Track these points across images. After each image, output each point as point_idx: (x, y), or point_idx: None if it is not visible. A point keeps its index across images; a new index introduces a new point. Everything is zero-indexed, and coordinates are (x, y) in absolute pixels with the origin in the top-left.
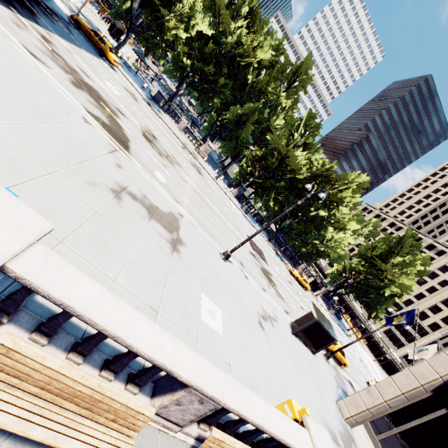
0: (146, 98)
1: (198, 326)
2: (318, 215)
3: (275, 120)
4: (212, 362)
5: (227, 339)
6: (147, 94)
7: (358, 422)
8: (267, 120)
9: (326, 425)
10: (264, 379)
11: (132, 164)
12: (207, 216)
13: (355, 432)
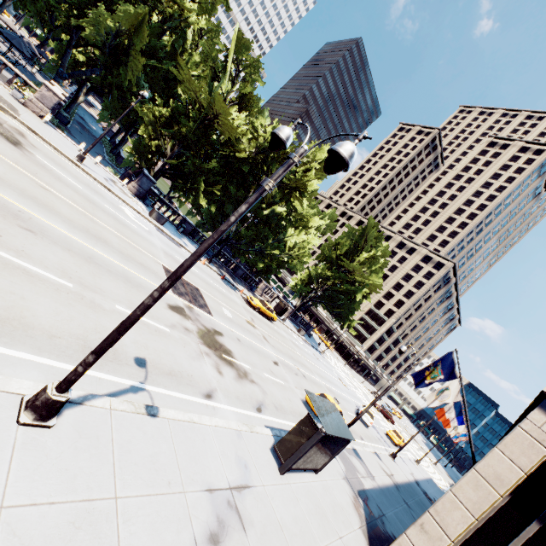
0: None
1: None
2: (274, 212)
3: (187, 62)
4: None
5: None
6: None
7: None
8: (171, 55)
9: None
10: None
11: None
12: None
13: None
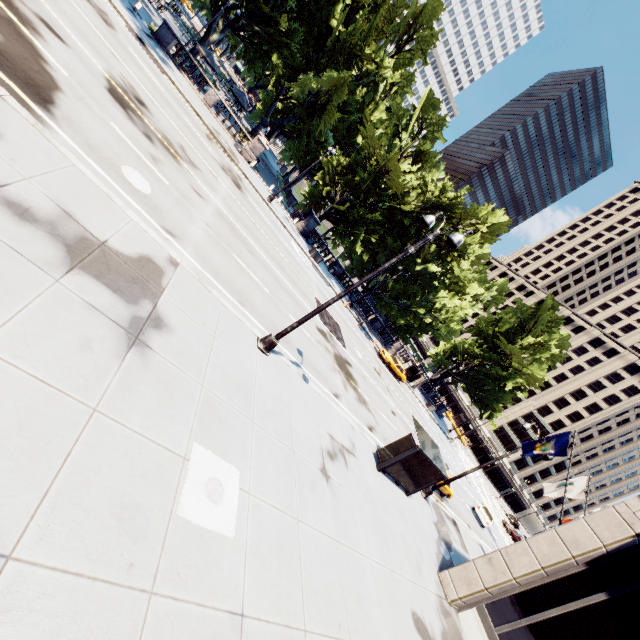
0: (137, 30)
1: (164, 542)
2: (428, 270)
3: (373, 110)
4: (190, 639)
5: (246, 543)
6: (142, 24)
7: (469, 604)
8: (360, 107)
9: (424, 636)
10: (322, 604)
11: (46, 138)
12: (241, 266)
13: (462, 619)
